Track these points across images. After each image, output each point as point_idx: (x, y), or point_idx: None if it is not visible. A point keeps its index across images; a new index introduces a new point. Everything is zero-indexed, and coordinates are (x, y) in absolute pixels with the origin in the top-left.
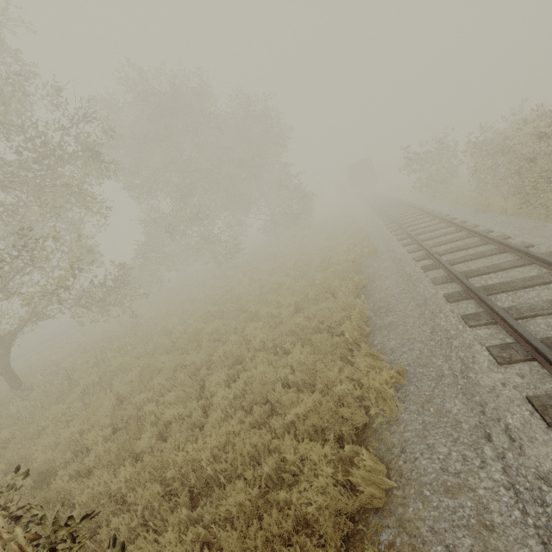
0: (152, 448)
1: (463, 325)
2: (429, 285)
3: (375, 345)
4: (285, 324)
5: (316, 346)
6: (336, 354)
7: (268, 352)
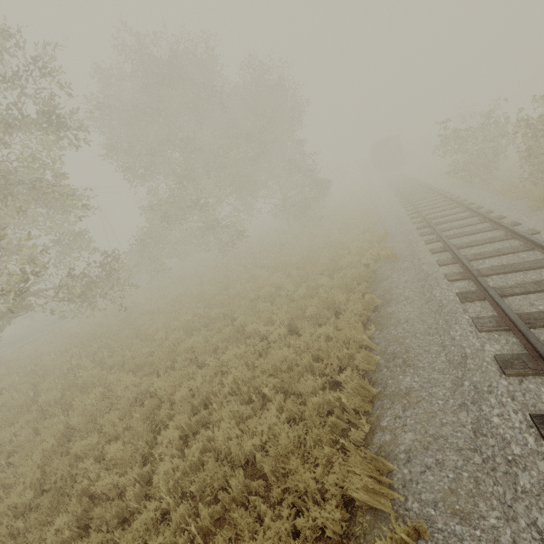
0: (64, 542)
1: (536, 438)
2: (470, 329)
3: (382, 429)
4: (268, 359)
5: (305, 395)
6: (325, 429)
7: (239, 403)
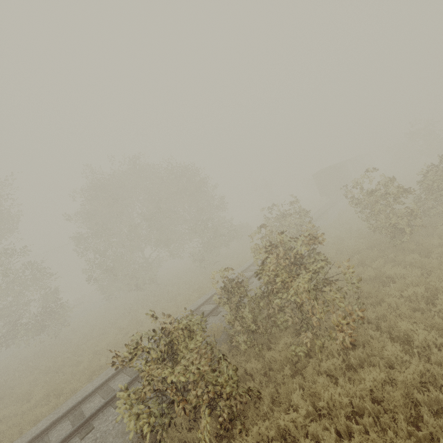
0: None
1: None
2: None
3: None
4: None
5: None
6: None
7: None
